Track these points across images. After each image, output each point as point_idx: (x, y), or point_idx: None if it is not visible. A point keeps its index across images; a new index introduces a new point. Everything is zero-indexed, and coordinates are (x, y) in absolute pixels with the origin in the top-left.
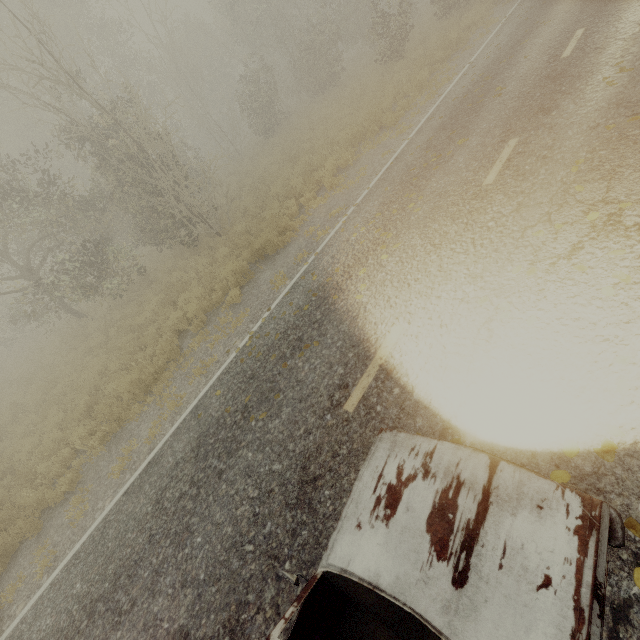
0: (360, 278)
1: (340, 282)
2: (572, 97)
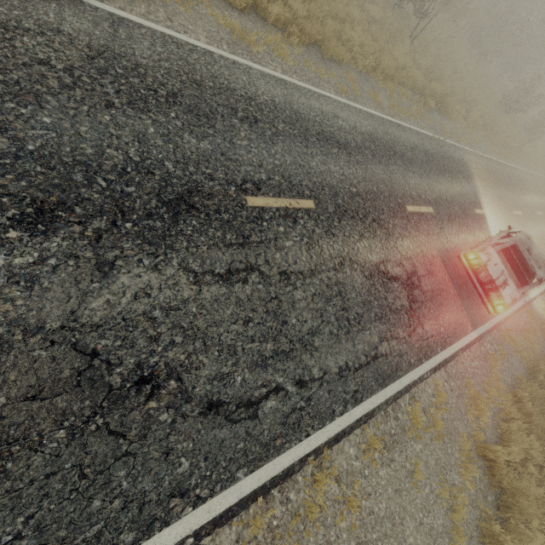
0: (480, 183)
1: (474, 174)
2: (533, 224)
